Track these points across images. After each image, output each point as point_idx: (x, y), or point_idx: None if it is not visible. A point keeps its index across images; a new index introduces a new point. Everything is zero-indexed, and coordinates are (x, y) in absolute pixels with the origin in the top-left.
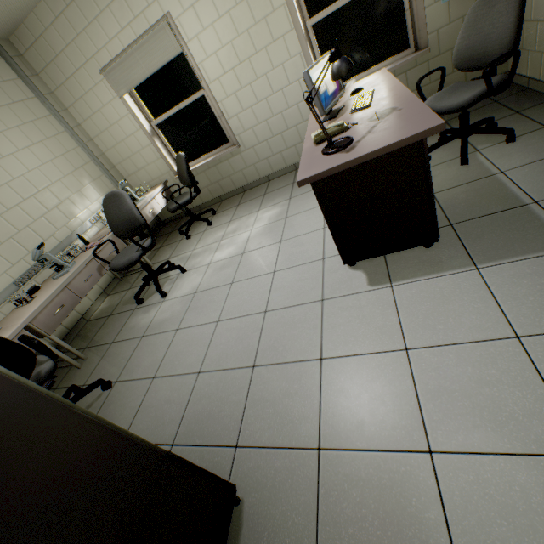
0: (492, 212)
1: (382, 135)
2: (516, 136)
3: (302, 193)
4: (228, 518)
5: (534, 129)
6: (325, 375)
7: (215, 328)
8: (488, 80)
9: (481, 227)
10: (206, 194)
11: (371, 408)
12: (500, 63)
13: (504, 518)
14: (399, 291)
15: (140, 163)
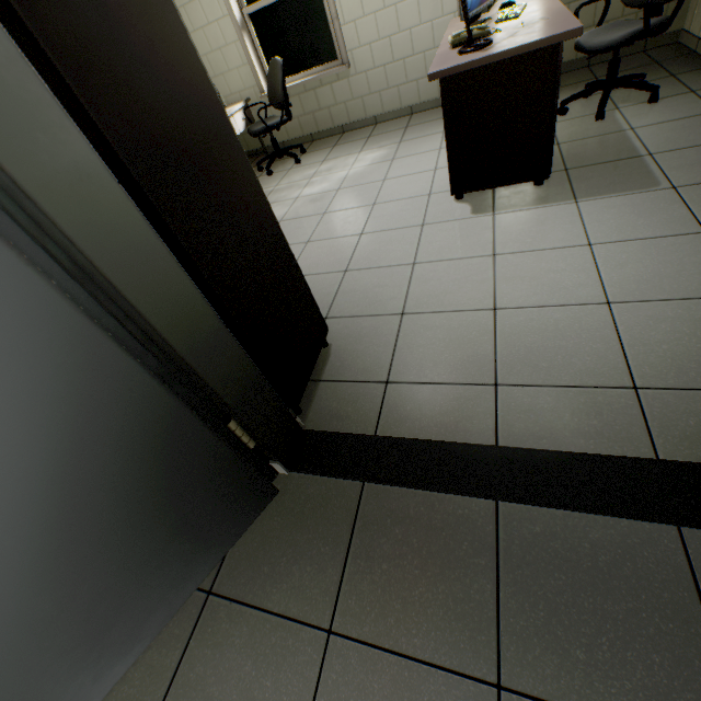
0: (608, 161)
1: (523, 38)
2: (660, 98)
3: (415, 138)
4: (321, 341)
5: (680, 93)
6: (416, 273)
7: (304, 247)
8: (646, 15)
9: (593, 172)
10: (296, 128)
11: (453, 290)
12: (667, 1)
13: (537, 334)
14: (499, 218)
15: (219, 67)
